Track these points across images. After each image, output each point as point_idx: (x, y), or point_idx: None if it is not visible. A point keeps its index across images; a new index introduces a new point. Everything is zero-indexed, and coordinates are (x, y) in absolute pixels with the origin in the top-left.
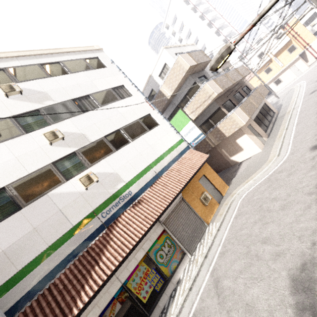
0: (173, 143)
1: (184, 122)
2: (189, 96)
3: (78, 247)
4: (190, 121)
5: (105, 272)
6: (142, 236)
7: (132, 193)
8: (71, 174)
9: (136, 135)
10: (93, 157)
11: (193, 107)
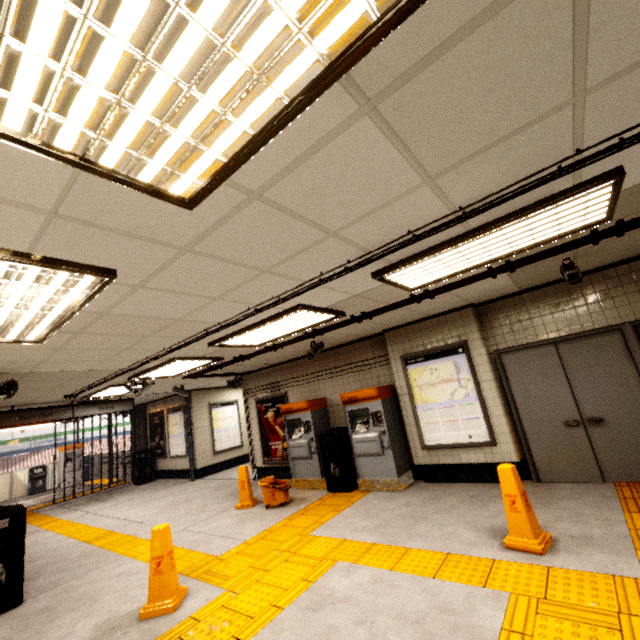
0: None
1: None
2: None
3: (5, 453)
4: None
5: None
6: None
7: (68, 440)
8: None
9: None
10: None
11: None
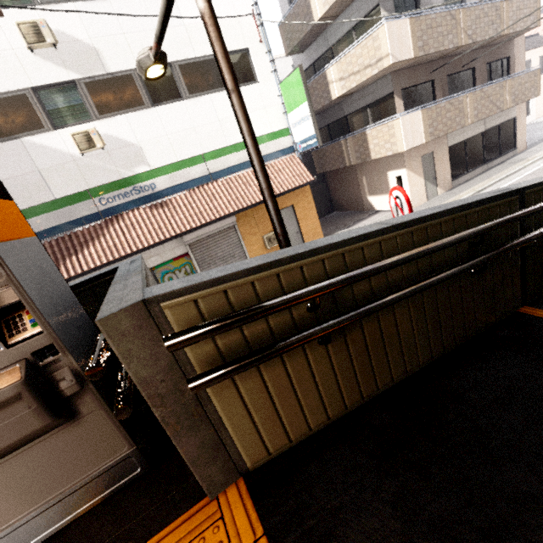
0: (267, 132)
1: (299, 98)
2: (358, 35)
3: (58, 226)
4: (306, 102)
5: (82, 266)
6: (143, 248)
7: (156, 188)
8: (63, 120)
9: (200, 89)
10: (107, 105)
11: (347, 68)
